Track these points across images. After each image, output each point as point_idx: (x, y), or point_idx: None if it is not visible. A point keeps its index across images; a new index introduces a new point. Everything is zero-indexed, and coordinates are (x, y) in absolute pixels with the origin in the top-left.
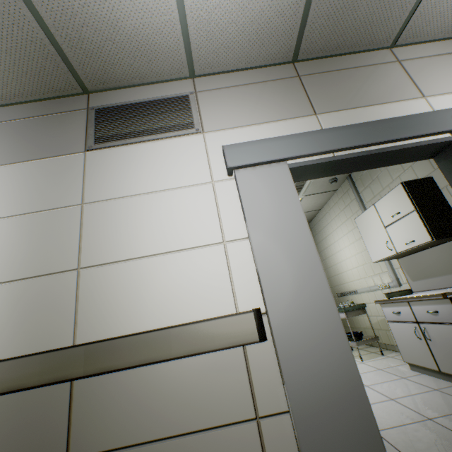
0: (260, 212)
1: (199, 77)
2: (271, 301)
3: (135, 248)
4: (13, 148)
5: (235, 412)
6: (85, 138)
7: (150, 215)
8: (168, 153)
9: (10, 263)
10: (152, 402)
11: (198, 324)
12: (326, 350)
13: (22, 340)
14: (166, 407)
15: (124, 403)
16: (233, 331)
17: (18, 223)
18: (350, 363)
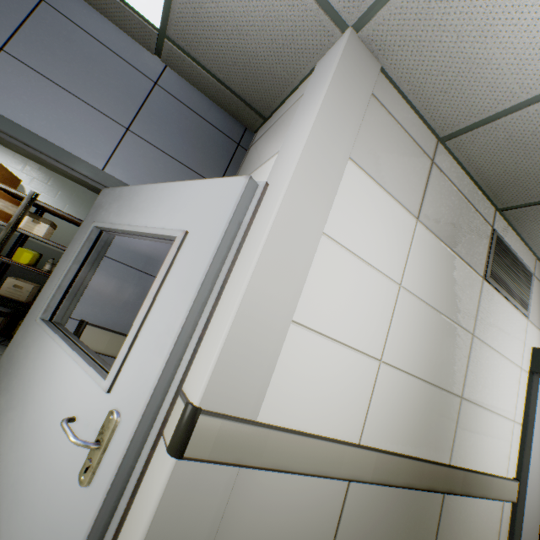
0: (539, 415)
1: (538, 260)
2: (529, 480)
3: (485, 399)
4: (450, 226)
5: (493, 538)
6: (485, 262)
7: (496, 374)
8: (513, 323)
9: (432, 363)
10: (470, 520)
11: (502, 480)
12: (534, 519)
13: (428, 444)
14: (473, 526)
15: (460, 517)
16: (511, 491)
17: (441, 323)
18: (537, 530)
